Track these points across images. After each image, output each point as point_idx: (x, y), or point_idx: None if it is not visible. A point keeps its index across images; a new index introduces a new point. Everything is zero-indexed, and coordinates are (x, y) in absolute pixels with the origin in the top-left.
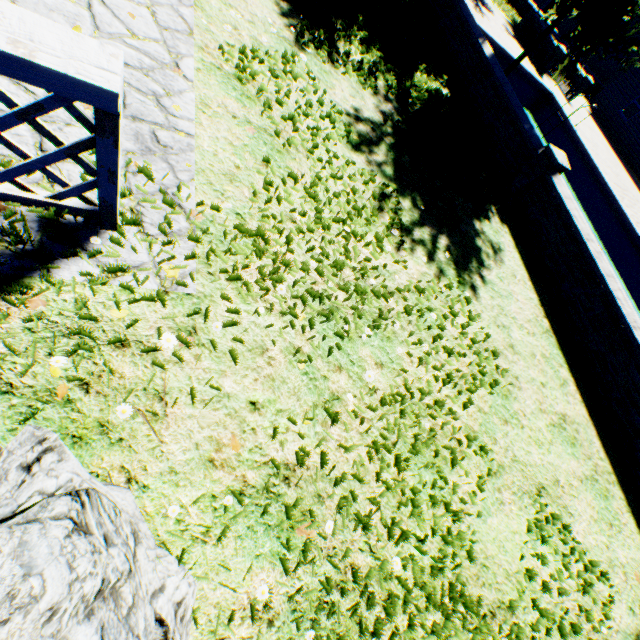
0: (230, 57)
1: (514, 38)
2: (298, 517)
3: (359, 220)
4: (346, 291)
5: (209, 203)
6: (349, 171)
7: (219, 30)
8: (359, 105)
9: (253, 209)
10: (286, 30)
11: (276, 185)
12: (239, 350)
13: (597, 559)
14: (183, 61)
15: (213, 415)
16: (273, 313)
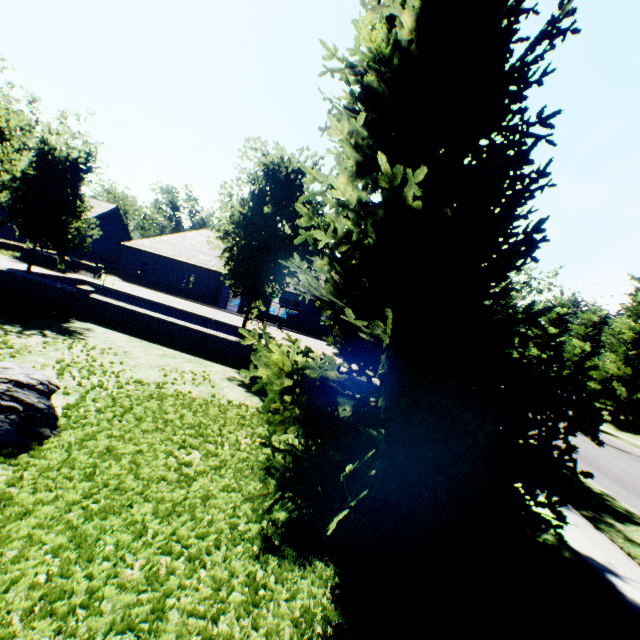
0: None
1: (25, 263)
2: None
3: None
4: (3, 349)
5: None
6: None
7: None
8: None
9: None
10: None
11: None
12: None
13: (202, 371)
14: None
15: None
16: None
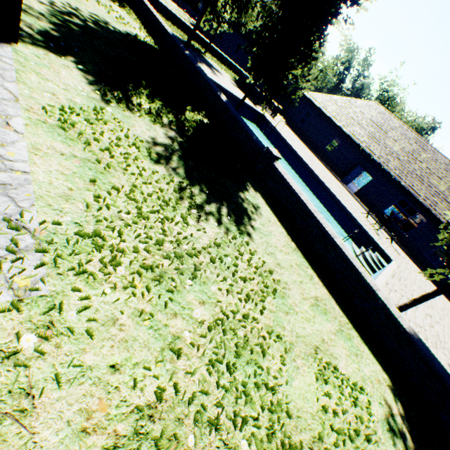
0: (52, 113)
1: (237, 87)
2: (166, 444)
3: (168, 208)
4: (169, 258)
5: (50, 220)
6: (155, 177)
7: (41, 96)
8: (154, 135)
9: (88, 217)
10: (93, 93)
11: (104, 196)
12: (94, 327)
13: (356, 380)
14: (12, 120)
15: (79, 389)
16: (117, 289)
